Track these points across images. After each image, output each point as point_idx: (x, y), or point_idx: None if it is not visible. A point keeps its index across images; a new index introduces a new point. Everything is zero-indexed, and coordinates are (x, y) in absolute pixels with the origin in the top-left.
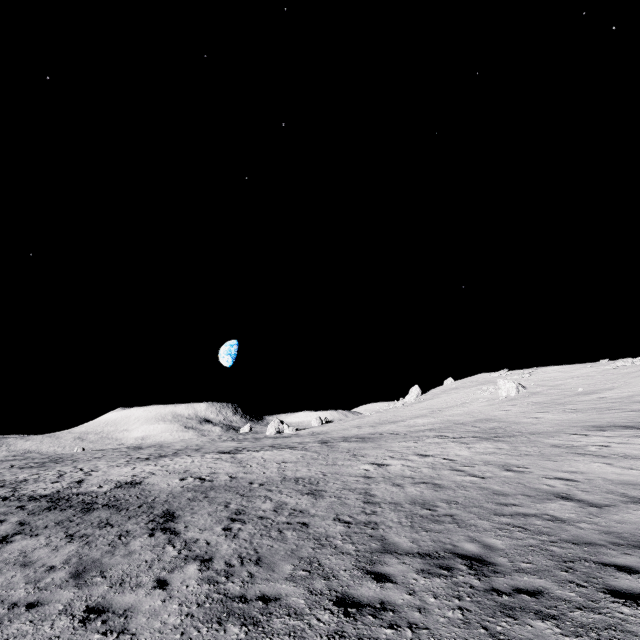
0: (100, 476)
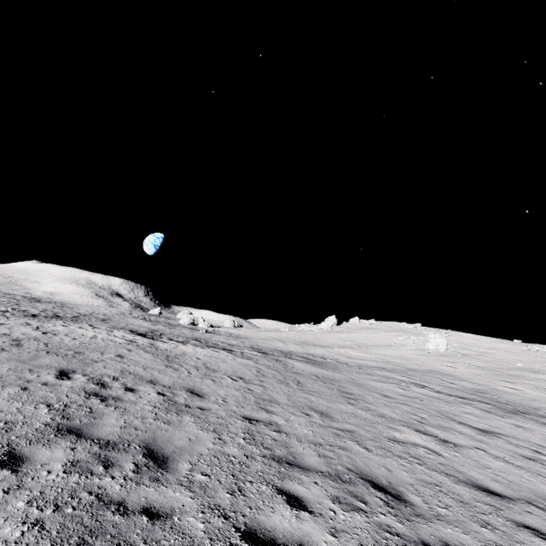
0: None
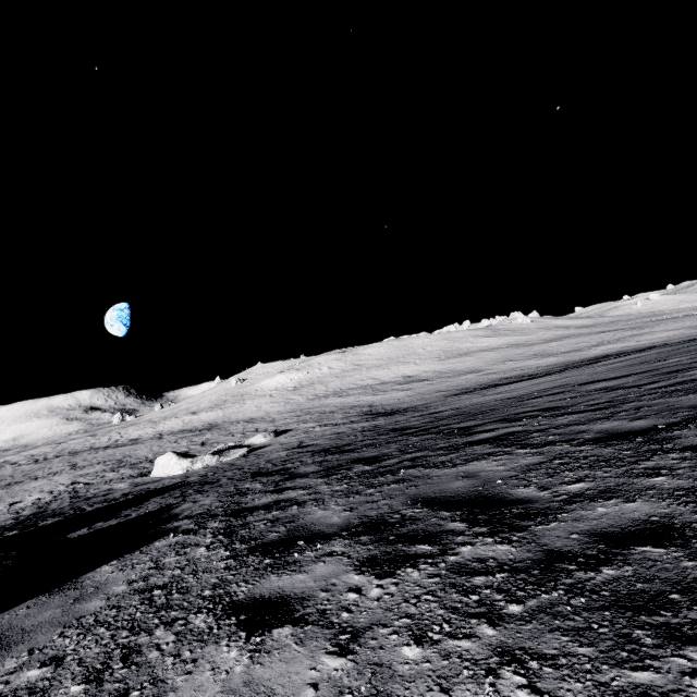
0: None
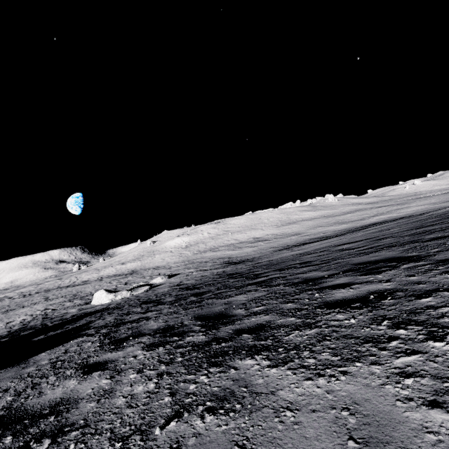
0: None
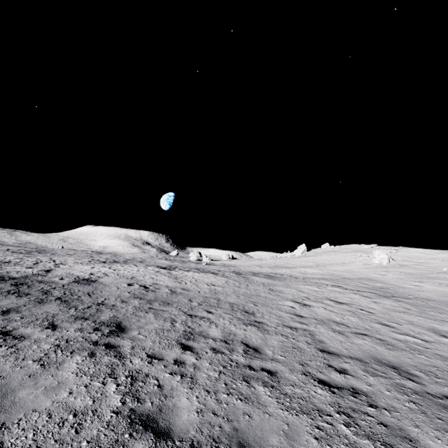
0: (65, 269)
